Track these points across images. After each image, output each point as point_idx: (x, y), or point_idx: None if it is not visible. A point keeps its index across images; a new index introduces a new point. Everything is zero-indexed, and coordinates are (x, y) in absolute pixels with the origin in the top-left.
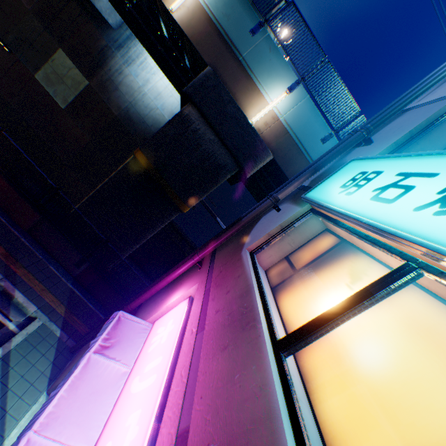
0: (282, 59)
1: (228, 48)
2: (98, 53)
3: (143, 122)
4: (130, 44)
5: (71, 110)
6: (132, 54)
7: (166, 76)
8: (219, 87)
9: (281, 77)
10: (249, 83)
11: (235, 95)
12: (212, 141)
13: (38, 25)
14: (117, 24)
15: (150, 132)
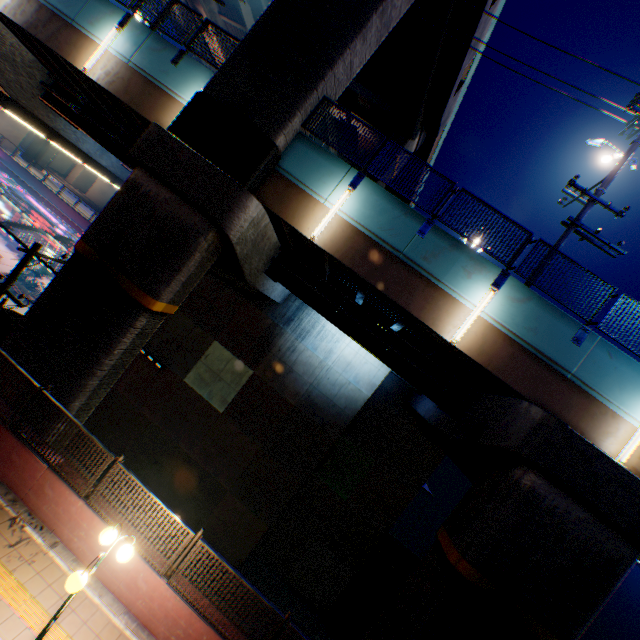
0: (632, 362)
1: (545, 365)
2: (262, 333)
3: (332, 404)
4: (301, 314)
5: (231, 411)
6: (304, 325)
7: (400, 374)
8: (571, 437)
9: (639, 386)
10: (592, 404)
11: (575, 425)
12: (583, 519)
13: (188, 321)
14: (284, 298)
15: (344, 415)
